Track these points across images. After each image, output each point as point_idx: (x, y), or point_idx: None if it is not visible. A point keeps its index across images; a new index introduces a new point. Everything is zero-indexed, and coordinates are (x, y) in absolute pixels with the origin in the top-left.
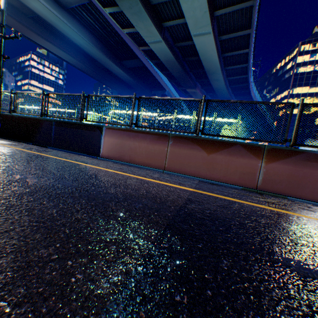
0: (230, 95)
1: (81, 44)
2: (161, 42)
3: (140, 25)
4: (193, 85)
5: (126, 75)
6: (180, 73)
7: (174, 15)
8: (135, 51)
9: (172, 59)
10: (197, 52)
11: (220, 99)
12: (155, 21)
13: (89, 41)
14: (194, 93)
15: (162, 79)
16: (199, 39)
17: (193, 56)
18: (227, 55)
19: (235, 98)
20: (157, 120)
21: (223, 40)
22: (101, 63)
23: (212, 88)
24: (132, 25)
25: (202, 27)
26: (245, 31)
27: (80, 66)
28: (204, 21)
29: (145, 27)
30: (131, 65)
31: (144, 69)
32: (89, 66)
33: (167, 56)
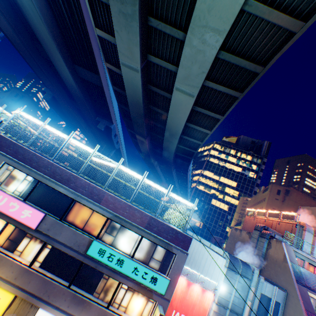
0: (173, 160)
1: (23, 3)
2: (138, 72)
3: (124, 34)
4: (145, 134)
5: (74, 83)
6: (139, 116)
7: (165, 55)
8: (99, 66)
9: (139, 98)
10: (166, 107)
11: (164, 159)
12: (143, 44)
13: (39, 9)
14: (142, 142)
15: (115, 111)
16: (180, 96)
17: (159, 108)
18: (191, 126)
19: (175, 164)
20: (90, 159)
21: (195, 111)
22: (45, 48)
23: (161, 146)
24: (111, 32)
25: (191, 86)
26: (218, 115)
27: (9, 31)
28: (197, 81)
29: (128, 40)
30: (86, 76)
31: (100, 90)
32: (24, 41)
33: (136, 92)
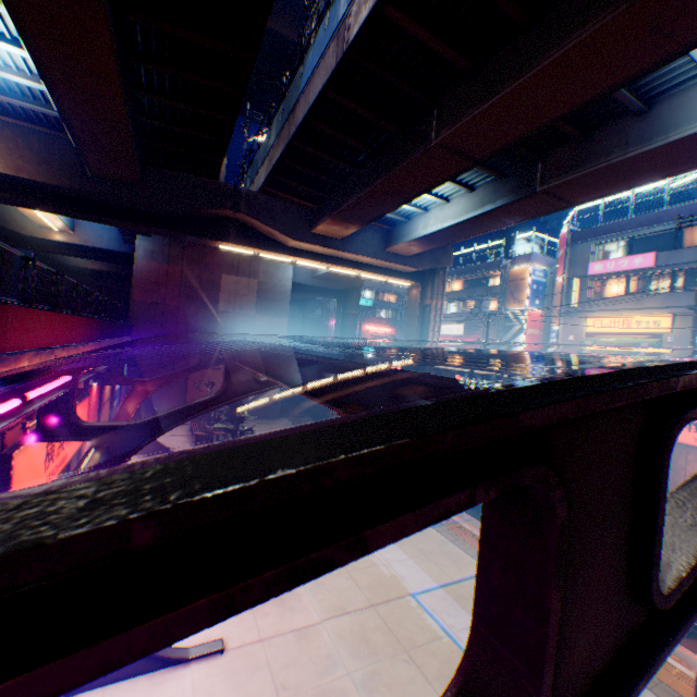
0: None
1: None
2: None
3: None
4: None
5: None
6: None
7: None
8: None
9: None
10: None
11: None
12: None
13: None
14: None
15: None
16: None
17: None
18: None
19: None
20: (667, 191)
21: None
22: None
23: None
24: None
25: None
26: None
27: None
28: None
29: None
30: None
31: None
32: None
33: None
